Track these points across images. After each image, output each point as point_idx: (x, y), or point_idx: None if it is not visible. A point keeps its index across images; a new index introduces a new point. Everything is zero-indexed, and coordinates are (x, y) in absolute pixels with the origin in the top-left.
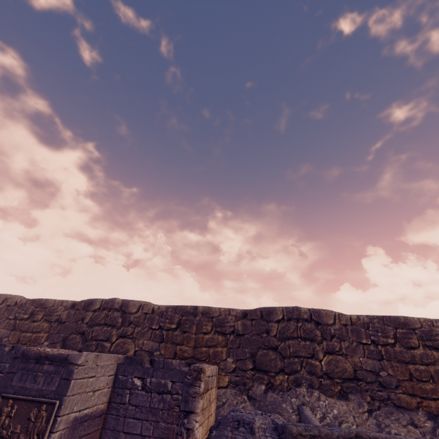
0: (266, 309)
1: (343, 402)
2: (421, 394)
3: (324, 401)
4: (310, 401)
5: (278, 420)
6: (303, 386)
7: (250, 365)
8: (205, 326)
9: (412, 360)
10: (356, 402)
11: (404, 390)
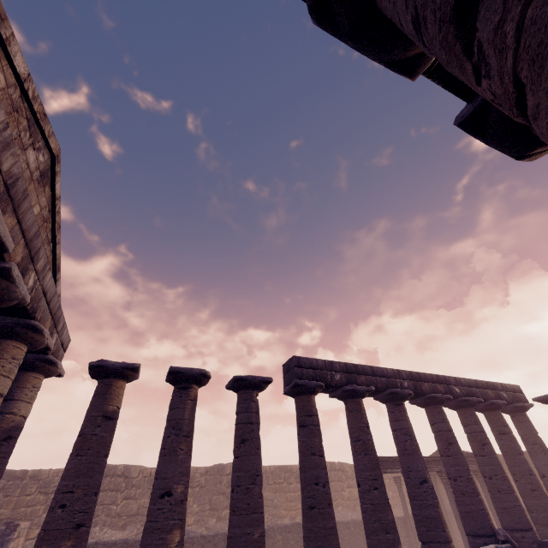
0: None
1: (122, 532)
2: None
3: (109, 533)
4: (99, 535)
5: None
6: (99, 526)
7: None
8: (30, 489)
9: None
10: (130, 530)
11: None
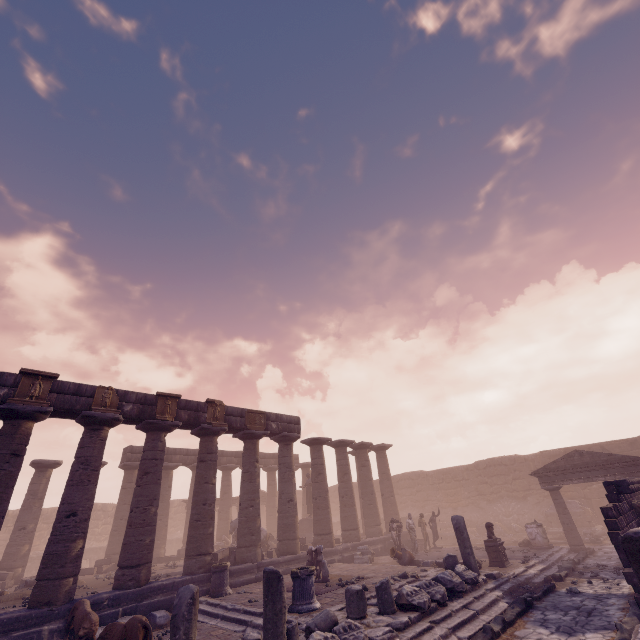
0: None
1: None
2: None
3: None
4: None
5: None
6: None
7: None
8: None
9: None
10: None
11: None
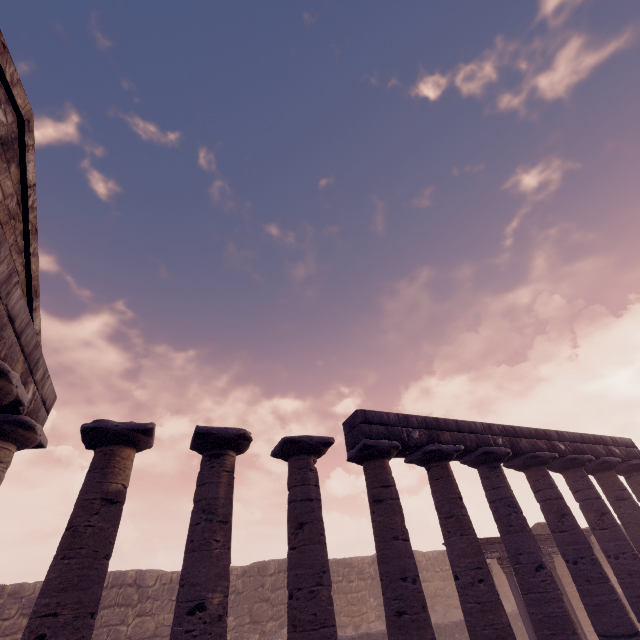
0: None
1: None
2: None
3: None
4: None
5: None
6: None
7: None
8: (9, 611)
9: None
10: None
11: None
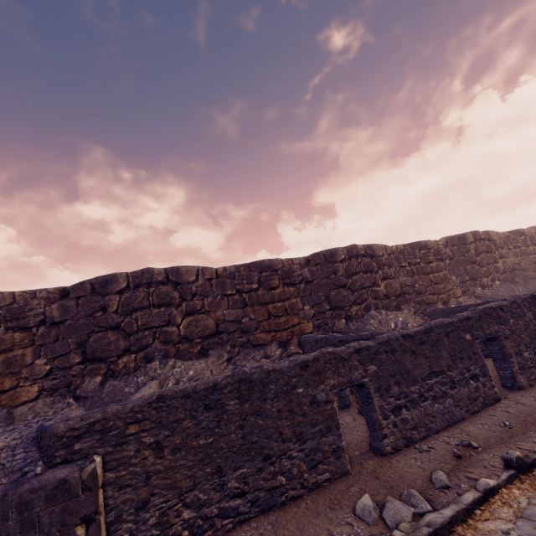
0: (100, 278)
1: (202, 361)
2: (276, 328)
3: (180, 367)
4: (162, 373)
5: (53, 422)
6: (156, 359)
7: (76, 358)
8: None
9: (272, 300)
10: (216, 356)
11: (262, 329)
